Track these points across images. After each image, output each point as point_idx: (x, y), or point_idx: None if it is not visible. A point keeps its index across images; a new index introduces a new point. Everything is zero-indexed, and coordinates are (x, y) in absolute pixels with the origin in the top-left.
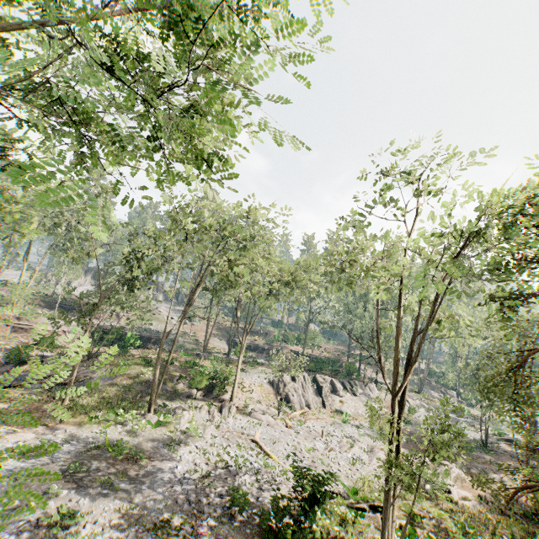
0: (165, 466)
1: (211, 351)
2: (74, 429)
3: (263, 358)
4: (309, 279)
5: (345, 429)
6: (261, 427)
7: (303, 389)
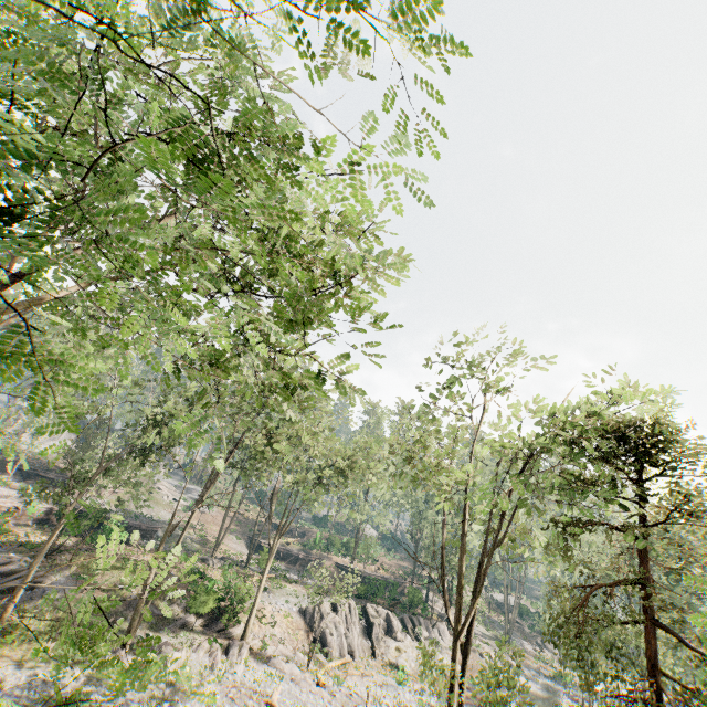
0: None
1: (223, 556)
2: (10, 668)
3: (295, 572)
4: (369, 467)
5: (400, 694)
6: (282, 682)
7: (347, 625)
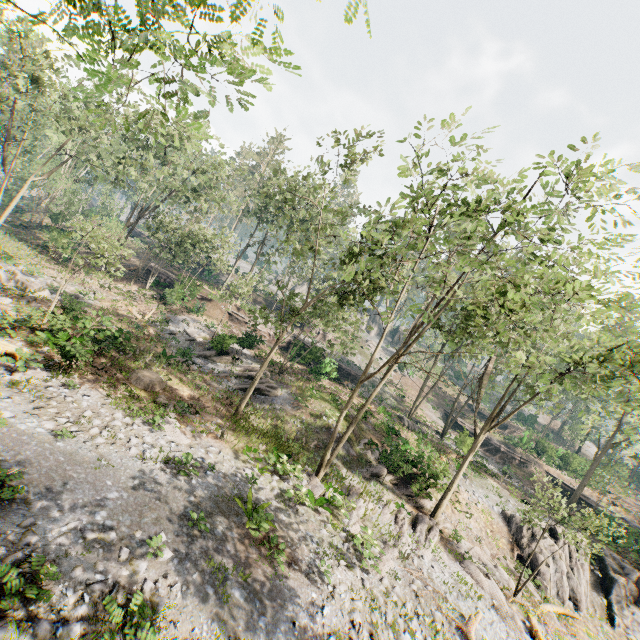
0: (306, 592)
1: (419, 420)
2: (228, 455)
3: (493, 463)
4: None
5: None
6: (479, 603)
7: (570, 563)
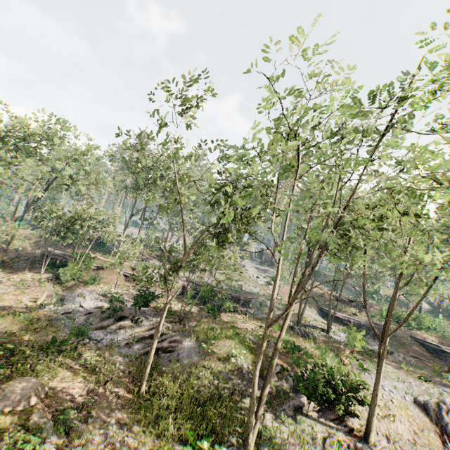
0: None
1: (304, 322)
2: None
3: (372, 342)
4: None
5: None
6: None
7: None
